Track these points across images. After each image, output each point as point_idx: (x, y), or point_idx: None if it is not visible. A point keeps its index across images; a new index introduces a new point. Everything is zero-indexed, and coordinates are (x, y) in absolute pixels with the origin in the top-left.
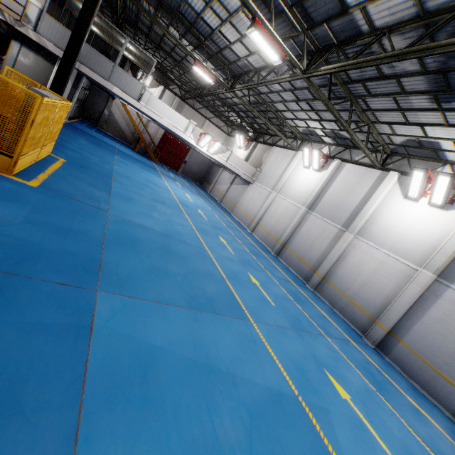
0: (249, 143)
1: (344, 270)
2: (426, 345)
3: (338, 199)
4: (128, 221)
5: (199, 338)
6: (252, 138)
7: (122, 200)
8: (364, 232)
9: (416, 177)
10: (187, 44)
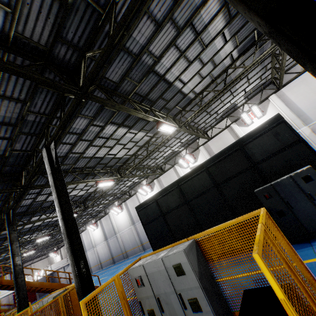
0: (58, 251)
1: (101, 256)
2: (115, 253)
3: (87, 242)
4: None
5: None
6: (56, 250)
7: None
8: (96, 244)
9: (89, 228)
10: (2, 262)
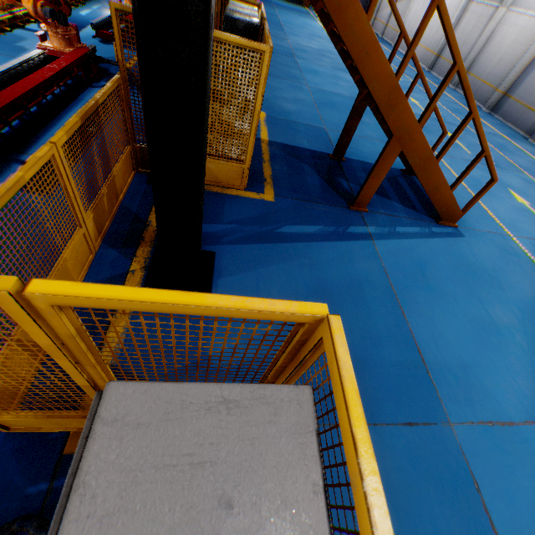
0: None
1: (486, 55)
2: (527, 91)
3: None
4: (299, 44)
5: (336, 74)
6: None
7: (292, 36)
8: (517, 1)
9: None
10: None
